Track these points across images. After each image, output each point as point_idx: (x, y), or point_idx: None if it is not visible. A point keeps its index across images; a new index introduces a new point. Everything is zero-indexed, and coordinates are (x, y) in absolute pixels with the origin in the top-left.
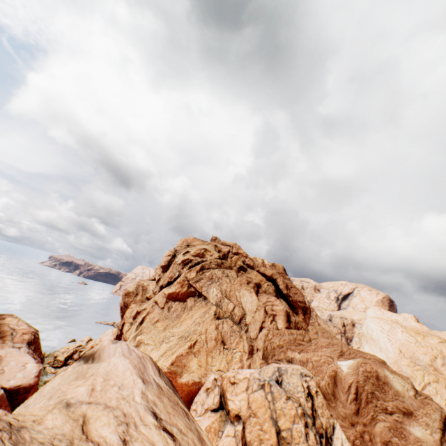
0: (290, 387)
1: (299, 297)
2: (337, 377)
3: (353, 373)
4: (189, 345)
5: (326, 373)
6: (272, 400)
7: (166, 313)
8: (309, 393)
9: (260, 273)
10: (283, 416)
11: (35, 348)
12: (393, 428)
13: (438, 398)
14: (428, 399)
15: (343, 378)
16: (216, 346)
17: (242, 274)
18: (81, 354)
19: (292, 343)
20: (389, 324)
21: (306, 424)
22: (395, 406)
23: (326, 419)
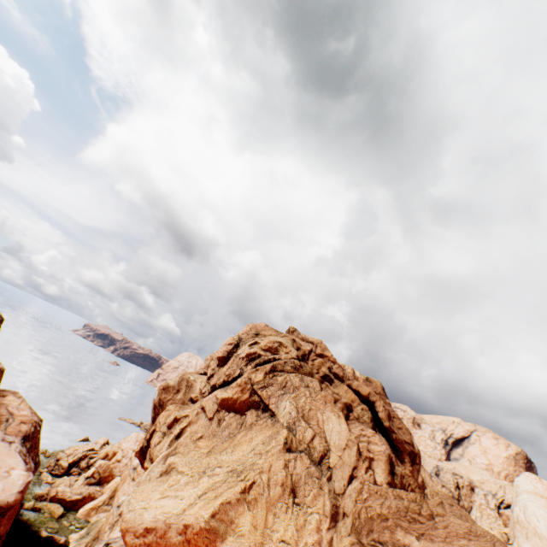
0: None
1: (404, 435)
2: None
3: None
4: (243, 487)
5: None
6: None
7: (215, 427)
8: None
9: (352, 389)
10: None
11: (32, 446)
12: None
13: None
14: None
15: None
16: (282, 497)
17: (326, 386)
18: (91, 462)
19: (402, 516)
20: None
21: None
22: None
23: None
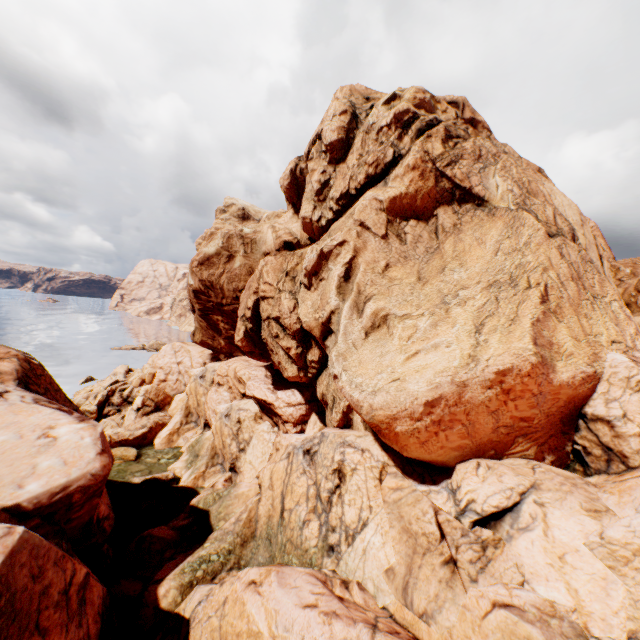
0: None
1: None
2: None
3: None
4: (539, 296)
5: None
6: None
7: (399, 247)
8: None
9: None
10: None
11: (48, 391)
12: None
13: None
14: None
15: None
16: (580, 294)
17: None
18: (126, 394)
19: None
20: None
21: None
22: None
23: None
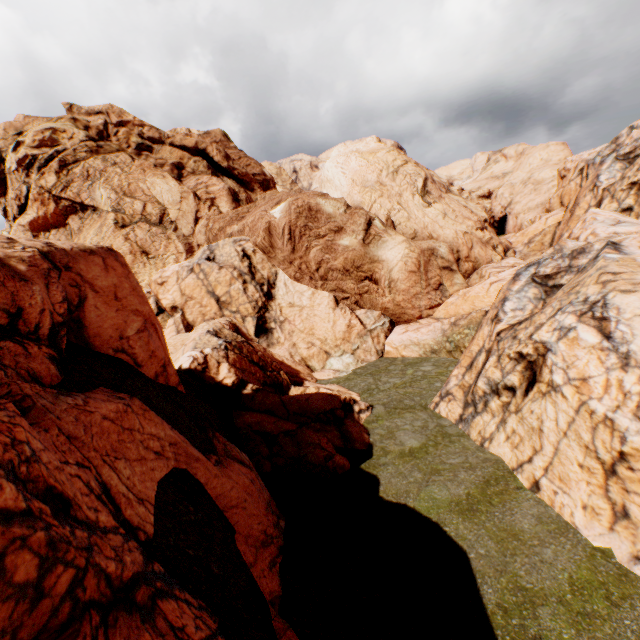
0: (224, 259)
1: (255, 170)
2: (272, 227)
3: (286, 215)
4: None
5: (261, 229)
6: (206, 277)
7: None
8: (245, 255)
9: (178, 147)
10: (219, 285)
11: None
12: (325, 248)
13: (382, 212)
14: (357, 210)
15: (277, 225)
16: (136, 261)
17: (147, 157)
18: None
19: (234, 221)
20: (346, 155)
21: (245, 282)
22: (328, 230)
23: (268, 271)
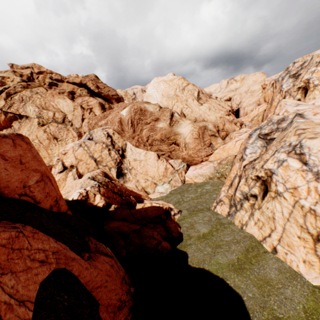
0: (98, 138)
1: (112, 93)
2: (122, 120)
3: (129, 114)
4: None
5: (116, 121)
6: (88, 149)
7: None
8: (109, 136)
9: (71, 83)
10: (95, 152)
11: None
12: (150, 129)
13: (178, 110)
14: (165, 109)
15: (125, 119)
16: (51, 143)
17: (55, 89)
18: None
19: (102, 118)
20: (158, 83)
21: (109, 150)
22: (151, 120)
23: (122, 143)
